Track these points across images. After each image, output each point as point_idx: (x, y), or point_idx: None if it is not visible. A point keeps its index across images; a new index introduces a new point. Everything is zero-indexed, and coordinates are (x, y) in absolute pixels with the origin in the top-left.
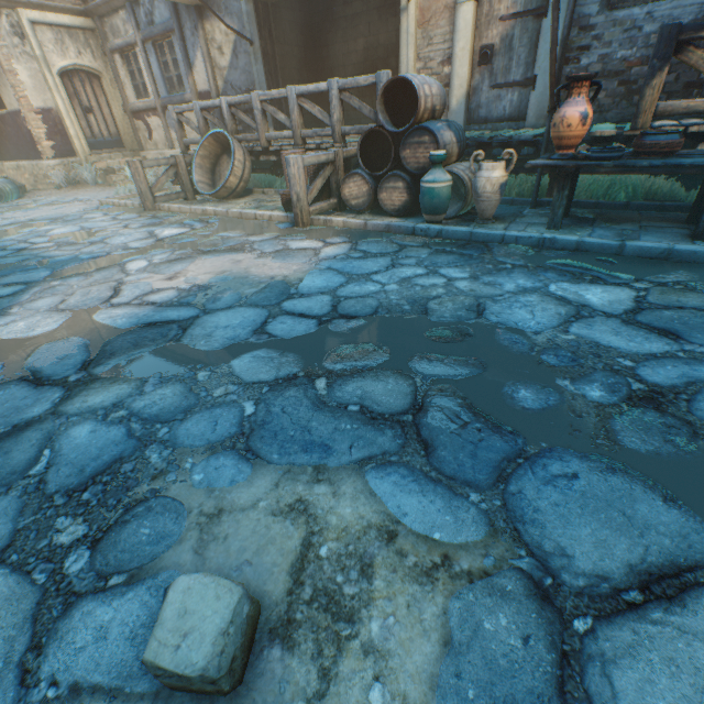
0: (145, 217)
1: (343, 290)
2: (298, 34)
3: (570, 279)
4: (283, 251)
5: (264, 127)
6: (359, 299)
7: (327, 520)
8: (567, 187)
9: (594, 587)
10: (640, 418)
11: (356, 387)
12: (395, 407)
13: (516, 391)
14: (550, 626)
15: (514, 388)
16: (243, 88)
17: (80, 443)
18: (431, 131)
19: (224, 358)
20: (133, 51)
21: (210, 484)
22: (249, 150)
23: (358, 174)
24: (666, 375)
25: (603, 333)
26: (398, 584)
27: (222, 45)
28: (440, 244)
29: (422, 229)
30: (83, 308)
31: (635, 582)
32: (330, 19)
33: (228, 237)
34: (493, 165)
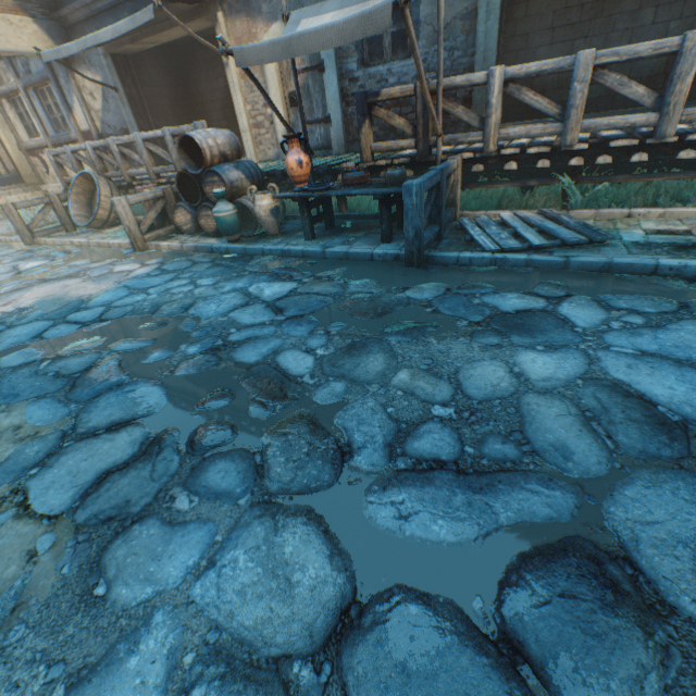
0: (22, 251)
1: (119, 302)
2: (166, 76)
3: (272, 280)
4: (106, 275)
5: (125, 165)
6: (123, 308)
7: None
8: (305, 211)
9: (88, 431)
10: (200, 359)
11: (64, 363)
12: (76, 370)
13: (154, 353)
14: (54, 446)
15: (154, 352)
16: (119, 127)
17: None
18: (218, 173)
19: None
20: (18, 96)
21: None
22: (118, 185)
23: (181, 206)
24: (242, 335)
25: (246, 315)
26: (6, 445)
27: (94, 91)
28: (224, 259)
29: (217, 248)
30: None
31: (108, 427)
32: (193, 62)
33: (75, 265)
34: (261, 197)
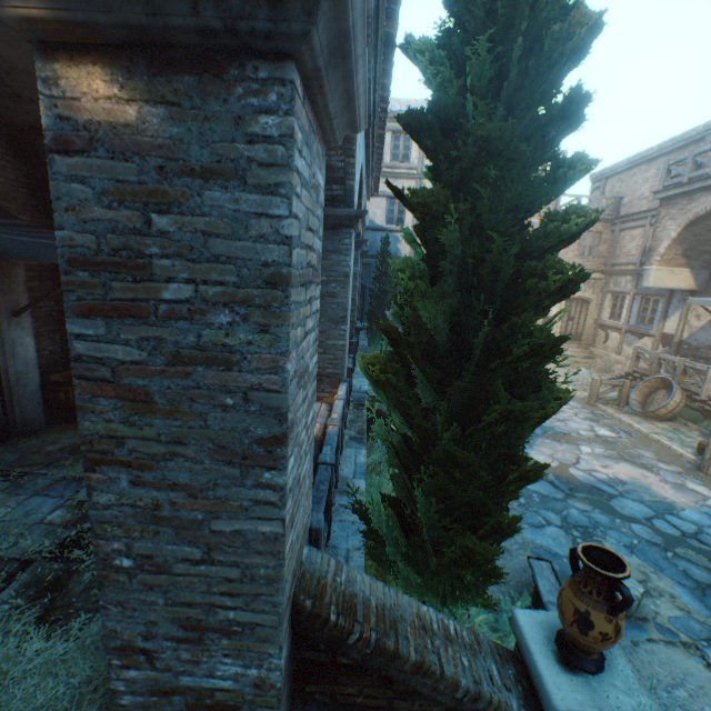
0: (586, 409)
1: (707, 529)
2: None
3: None
4: (678, 484)
5: (709, 387)
6: None
7: (652, 581)
8: None
9: None
10: None
11: (685, 564)
12: (699, 579)
13: None
14: (710, 635)
15: None
16: (706, 343)
17: (574, 514)
18: None
19: (627, 519)
20: (622, 295)
21: (616, 550)
22: (686, 394)
23: None
24: None
25: None
26: (668, 602)
27: (701, 315)
28: None
29: None
30: (563, 462)
31: None
32: None
33: (642, 454)
34: None
